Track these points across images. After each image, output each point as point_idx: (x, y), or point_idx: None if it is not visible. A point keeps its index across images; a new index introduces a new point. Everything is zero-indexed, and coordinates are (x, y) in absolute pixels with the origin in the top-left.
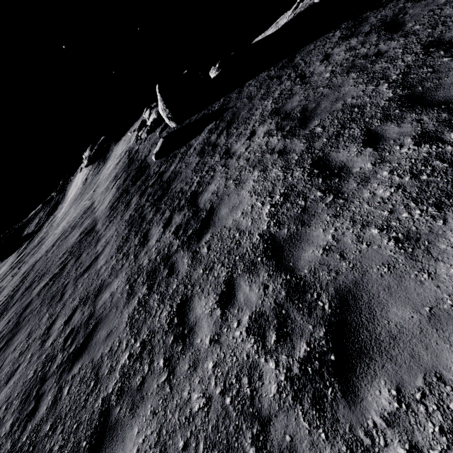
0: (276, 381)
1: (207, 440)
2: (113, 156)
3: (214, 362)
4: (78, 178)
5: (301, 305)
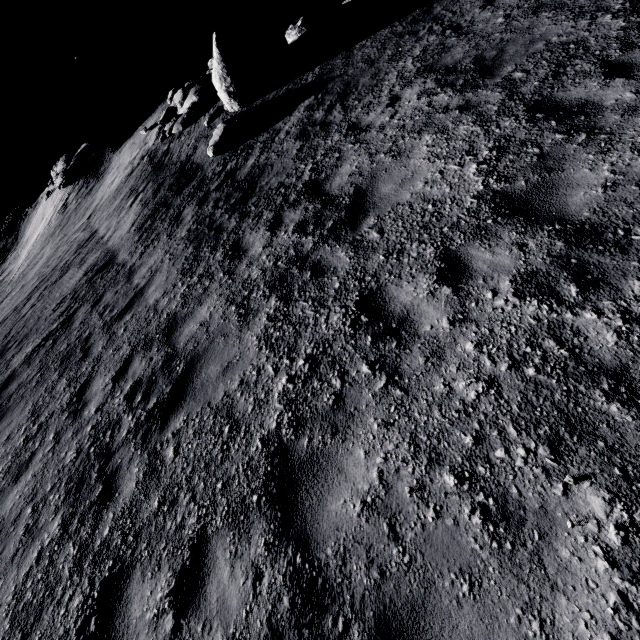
0: (609, 329)
1: (518, 422)
2: (115, 168)
3: (475, 342)
4: (45, 207)
5: (601, 247)
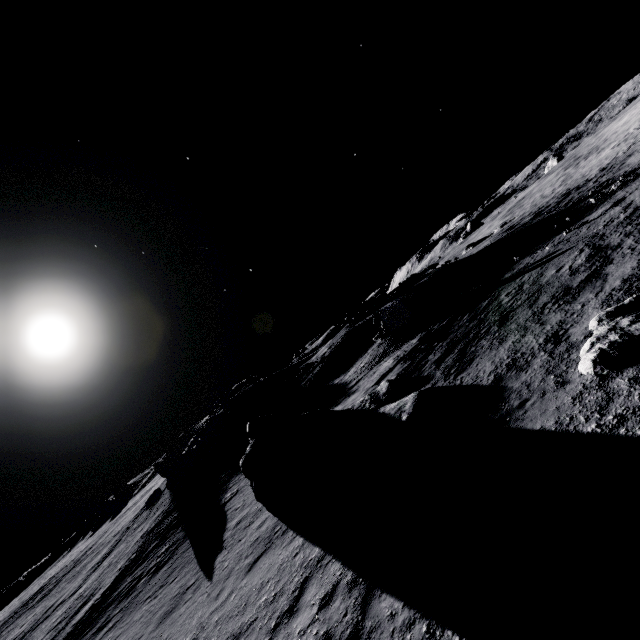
0: None
1: None
2: None
3: None
4: None
5: None
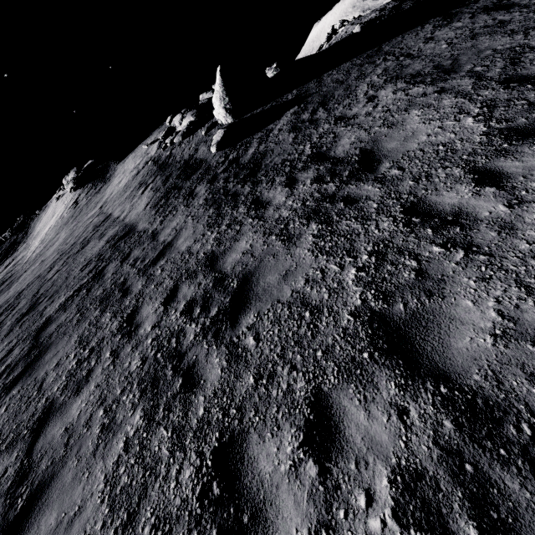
0: None
1: None
2: (121, 172)
3: None
4: (55, 207)
5: None
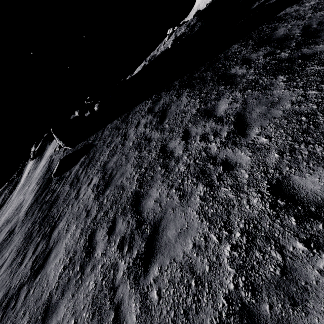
0: None
1: None
2: (45, 156)
3: None
4: (28, 166)
5: None
